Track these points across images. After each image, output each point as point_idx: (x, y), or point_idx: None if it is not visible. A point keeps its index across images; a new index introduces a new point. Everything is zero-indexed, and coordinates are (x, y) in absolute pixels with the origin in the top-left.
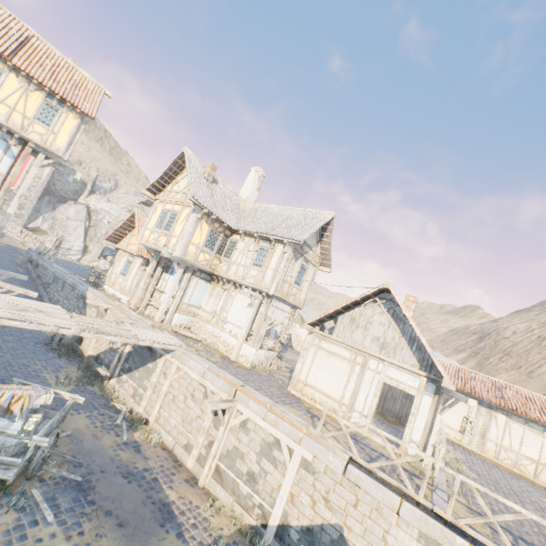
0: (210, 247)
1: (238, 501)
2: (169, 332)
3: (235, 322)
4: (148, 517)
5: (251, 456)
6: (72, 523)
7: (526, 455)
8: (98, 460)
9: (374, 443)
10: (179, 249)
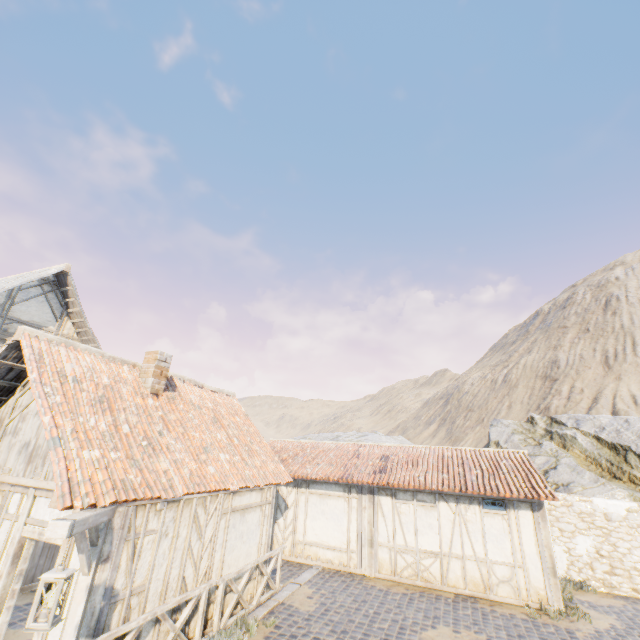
0: None
1: None
2: None
3: None
4: None
5: None
6: None
7: (426, 550)
8: None
9: None
10: None
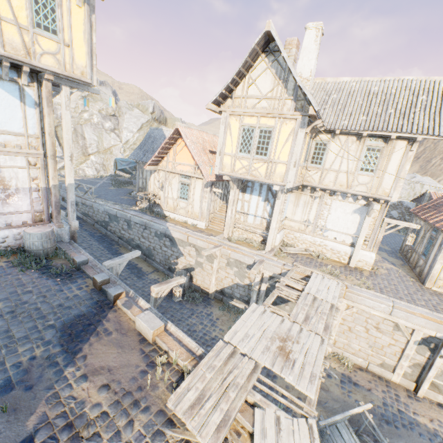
0: (304, 160)
1: None
2: (288, 258)
3: (339, 229)
4: None
5: None
6: None
7: None
8: (358, 418)
9: None
10: (293, 179)
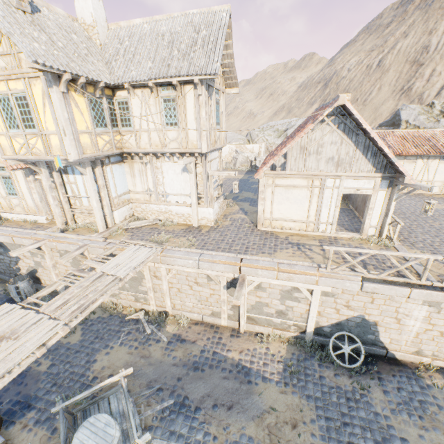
0: (101, 125)
1: (275, 327)
2: (123, 235)
3: (177, 192)
4: (237, 386)
5: (274, 303)
6: (203, 437)
7: None
8: (167, 374)
9: (344, 240)
10: (72, 149)
